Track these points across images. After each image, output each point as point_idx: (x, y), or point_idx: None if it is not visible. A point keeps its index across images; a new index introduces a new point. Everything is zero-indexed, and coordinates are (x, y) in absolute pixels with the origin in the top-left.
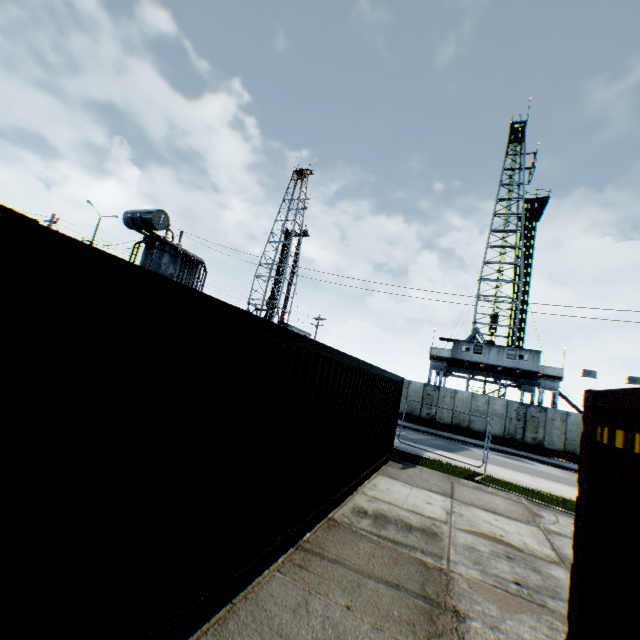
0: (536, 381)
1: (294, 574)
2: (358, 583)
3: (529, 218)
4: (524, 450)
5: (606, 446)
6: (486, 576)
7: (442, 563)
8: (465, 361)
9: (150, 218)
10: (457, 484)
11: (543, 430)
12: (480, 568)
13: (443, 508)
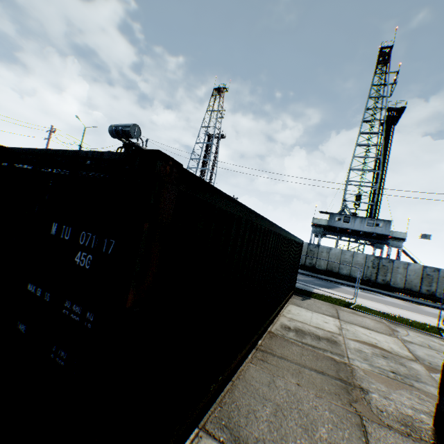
0: (386, 241)
1: (261, 365)
2: (299, 371)
3: (389, 123)
4: (376, 287)
5: None
6: (373, 368)
7: (345, 360)
8: (337, 227)
9: (128, 130)
10: (339, 310)
11: (390, 274)
12: (368, 363)
13: (335, 326)
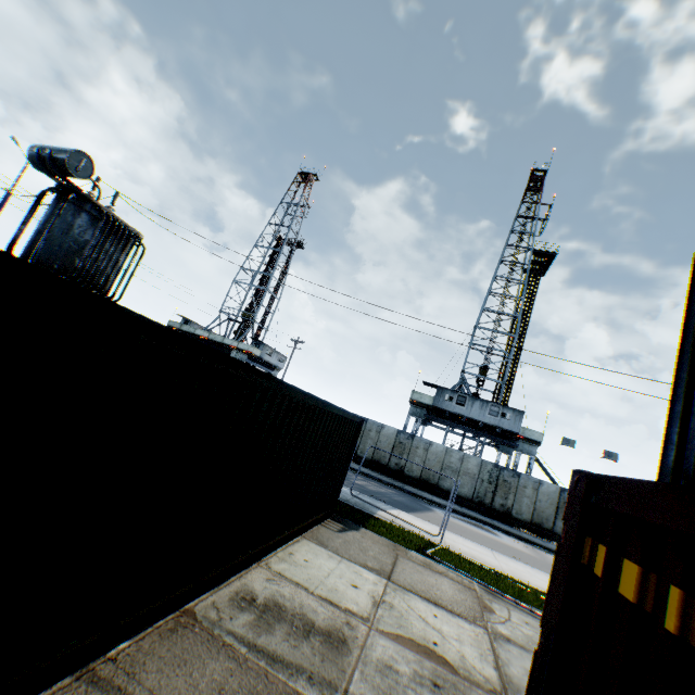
0: (515, 443)
1: None
2: None
3: (535, 271)
4: (491, 516)
5: (601, 582)
6: None
7: None
8: (446, 411)
9: (64, 158)
10: (402, 557)
11: (514, 497)
12: None
13: (371, 595)
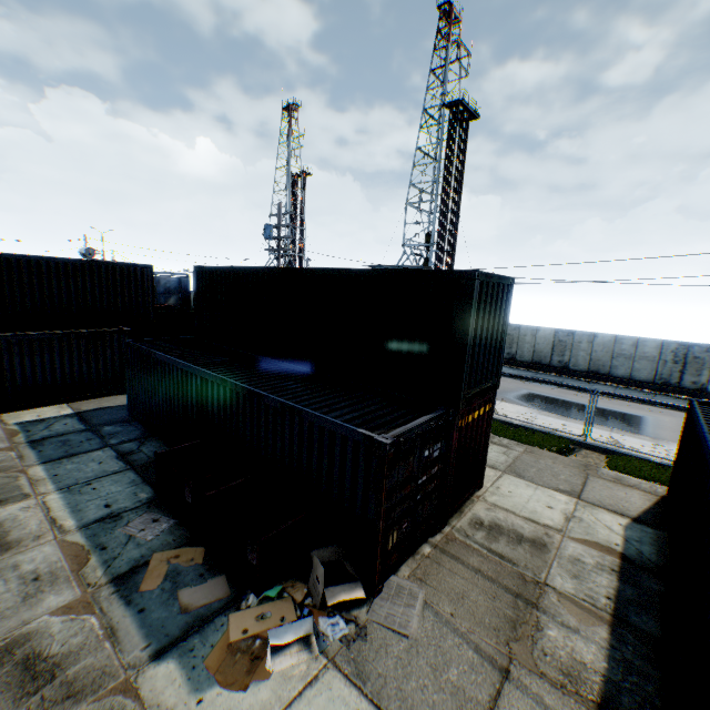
0: None
1: None
2: None
3: (451, 126)
4: None
5: None
6: None
7: None
8: None
9: (85, 254)
10: None
11: None
12: None
13: None
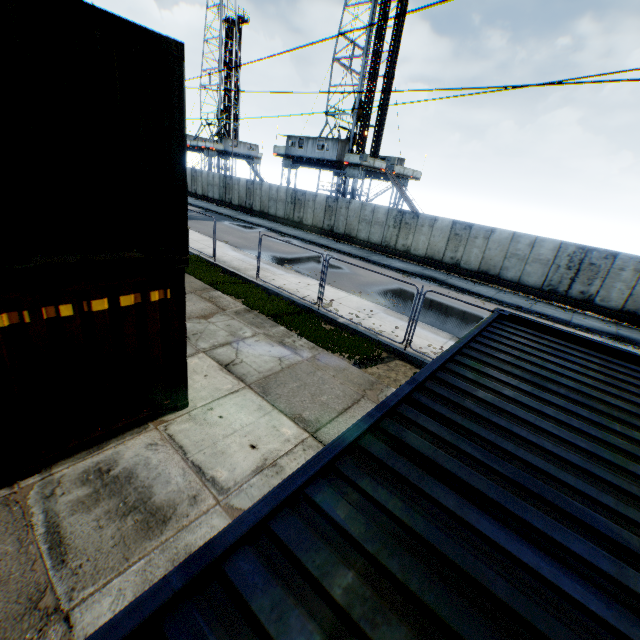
0: (343, 170)
1: None
2: None
3: None
4: (293, 226)
5: None
6: None
7: None
8: (296, 157)
9: None
10: None
11: (303, 210)
12: None
13: None
